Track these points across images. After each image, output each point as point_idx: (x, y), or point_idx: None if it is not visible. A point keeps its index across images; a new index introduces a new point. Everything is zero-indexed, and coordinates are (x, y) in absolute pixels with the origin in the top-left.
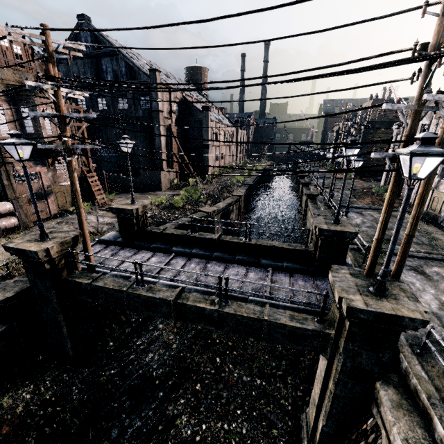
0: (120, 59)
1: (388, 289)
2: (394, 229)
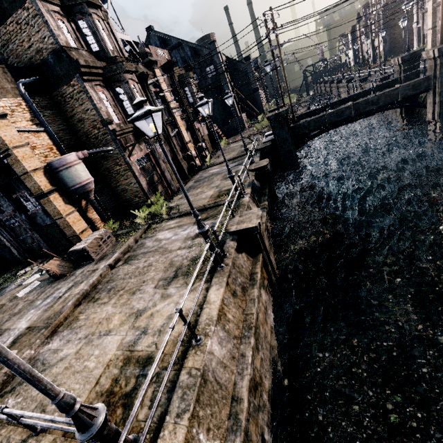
0: (184, 46)
1: None
2: None
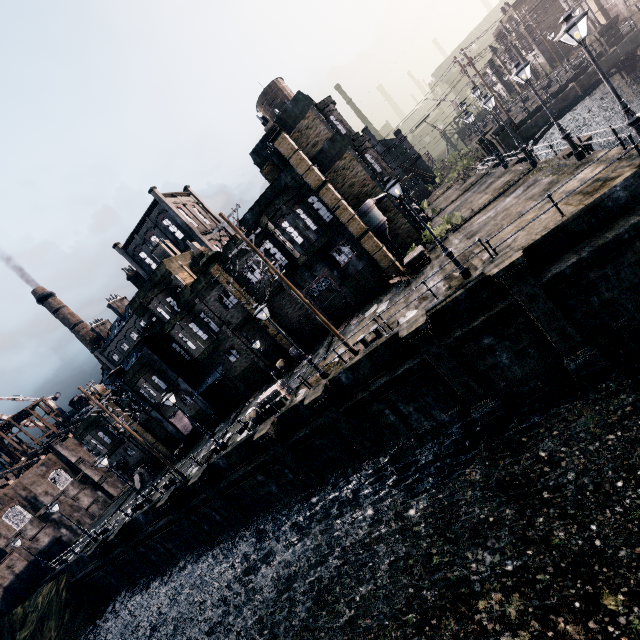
0: None
1: None
2: None
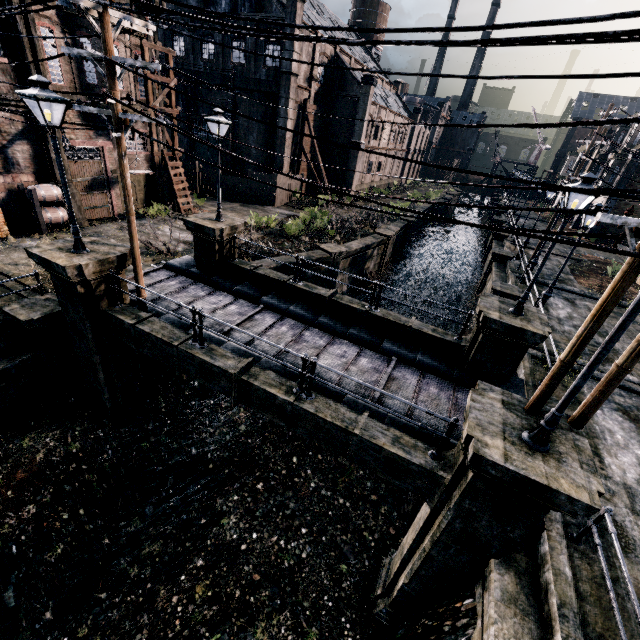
0: None
1: (553, 441)
2: (593, 356)
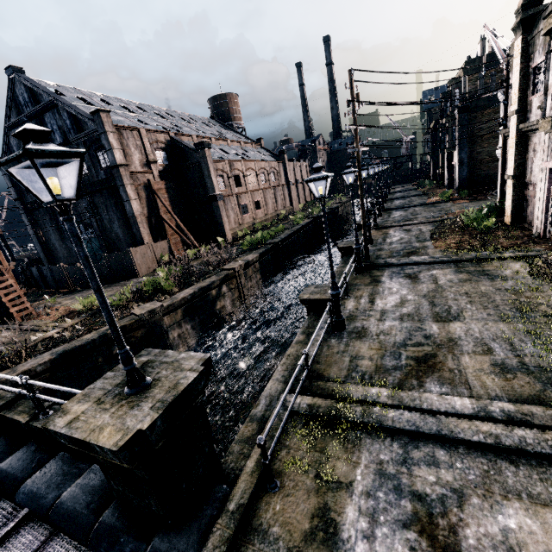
0: (61, 109)
1: None
2: None
